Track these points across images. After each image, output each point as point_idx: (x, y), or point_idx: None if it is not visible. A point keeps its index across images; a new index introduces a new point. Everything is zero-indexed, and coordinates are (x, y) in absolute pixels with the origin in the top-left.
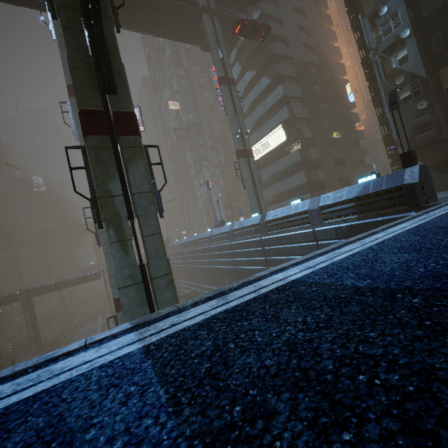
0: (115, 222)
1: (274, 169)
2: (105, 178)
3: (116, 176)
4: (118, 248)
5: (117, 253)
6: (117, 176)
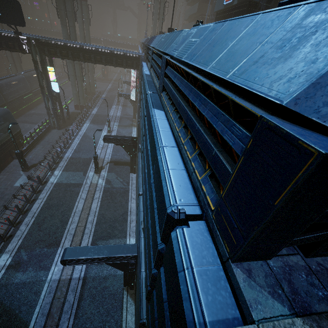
0: (62, 18)
1: (191, 11)
2: (59, 2)
3: (62, 3)
4: (62, 27)
5: (62, 28)
6: (62, 3)
